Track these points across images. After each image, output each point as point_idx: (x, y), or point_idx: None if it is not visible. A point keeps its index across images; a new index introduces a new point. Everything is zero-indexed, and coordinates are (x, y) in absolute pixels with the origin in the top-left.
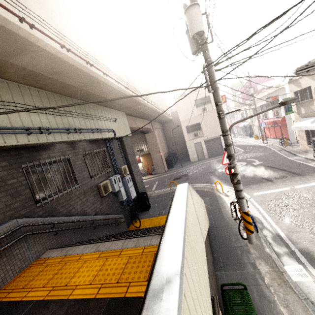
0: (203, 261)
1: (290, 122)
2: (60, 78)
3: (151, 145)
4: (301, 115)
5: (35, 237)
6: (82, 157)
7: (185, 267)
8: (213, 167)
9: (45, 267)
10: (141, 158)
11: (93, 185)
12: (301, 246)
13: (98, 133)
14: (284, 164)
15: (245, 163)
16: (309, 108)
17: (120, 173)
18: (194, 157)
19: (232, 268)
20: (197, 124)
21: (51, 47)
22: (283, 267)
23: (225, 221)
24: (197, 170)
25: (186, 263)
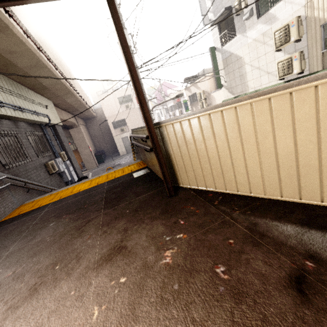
0: None
1: None
2: (10, 58)
3: (78, 141)
4: None
5: (14, 189)
6: (26, 137)
7: None
8: None
9: (39, 201)
10: None
11: (41, 163)
12: None
13: (36, 116)
14: None
15: None
16: (197, 107)
17: (60, 157)
18: (123, 151)
19: None
20: (122, 120)
21: (20, 33)
22: None
23: None
24: (127, 159)
25: None
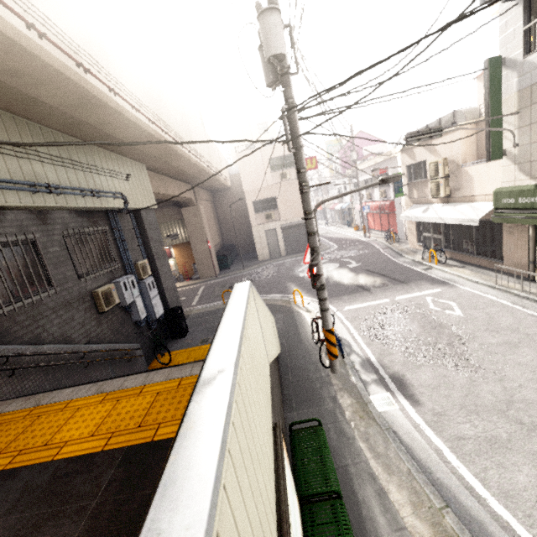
0: (265, 379)
1: (400, 209)
2: (19, 85)
3: (192, 229)
4: (413, 201)
5: None
6: (61, 240)
7: (241, 364)
8: (292, 269)
9: None
10: (174, 250)
11: (84, 292)
12: (392, 371)
13: (94, 198)
14: (387, 268)
15: (338, 264)
16: (423, 191)
17: (135, 272)
18: (264, 253)
19: (306, 407)
20: (271, 199)
21: (7, 23)
22: (368, 396)
23: (303, 346)
24: (267, 273)
25: (243, 361)
